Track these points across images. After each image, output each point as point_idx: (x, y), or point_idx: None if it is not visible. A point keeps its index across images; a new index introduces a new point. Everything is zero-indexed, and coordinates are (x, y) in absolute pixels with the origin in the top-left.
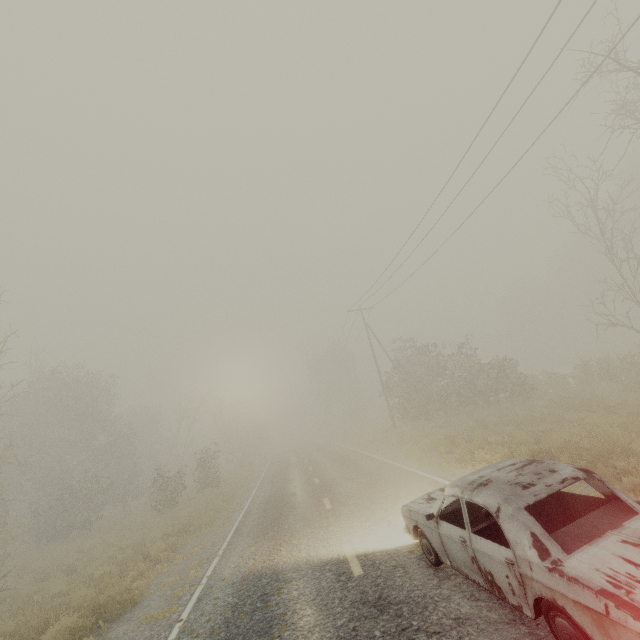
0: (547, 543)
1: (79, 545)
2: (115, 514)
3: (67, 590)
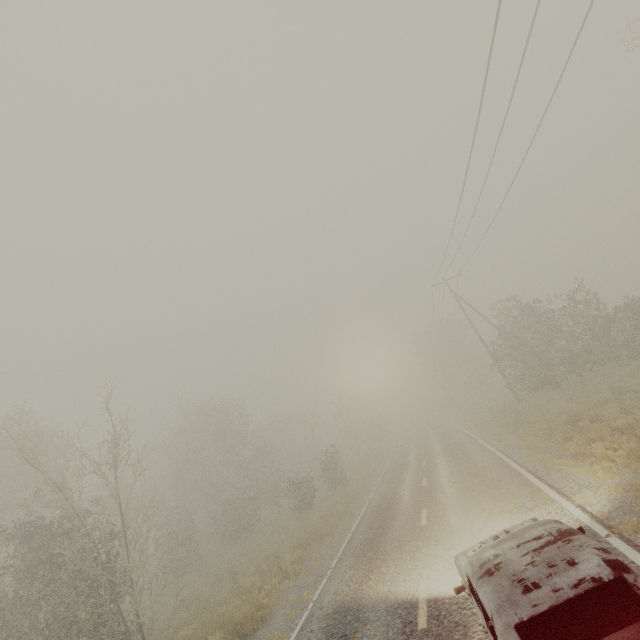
0: None
1: (244, 548)
2: (272, 513)
3: (228, 597)
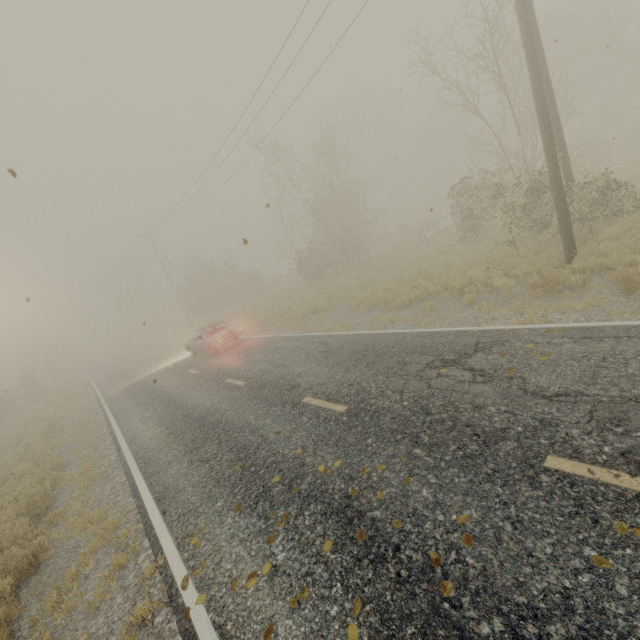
0: (209, 335)
1: None
2: None
3: None
